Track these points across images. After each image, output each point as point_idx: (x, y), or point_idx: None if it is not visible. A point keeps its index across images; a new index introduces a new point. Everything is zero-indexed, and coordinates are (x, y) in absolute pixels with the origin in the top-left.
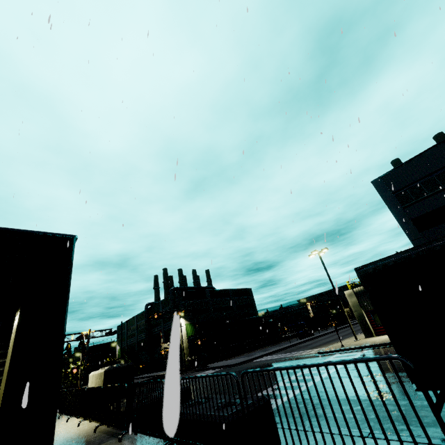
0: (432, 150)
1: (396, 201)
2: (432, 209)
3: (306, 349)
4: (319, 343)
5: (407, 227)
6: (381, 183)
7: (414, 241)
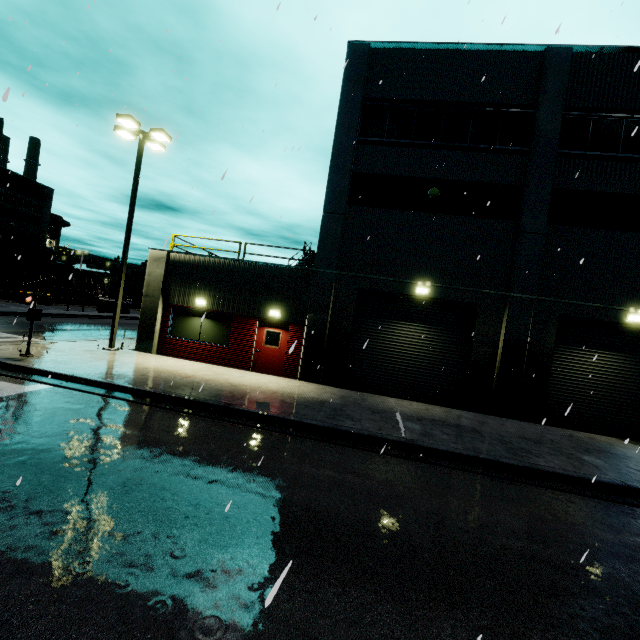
0: (482, 55)
1: (359, 118)
2: (395, 173)
3: (17, 330)
4: (79, 329)
5: (337, 182)
6: (362, 60)
7: (328, 215)
